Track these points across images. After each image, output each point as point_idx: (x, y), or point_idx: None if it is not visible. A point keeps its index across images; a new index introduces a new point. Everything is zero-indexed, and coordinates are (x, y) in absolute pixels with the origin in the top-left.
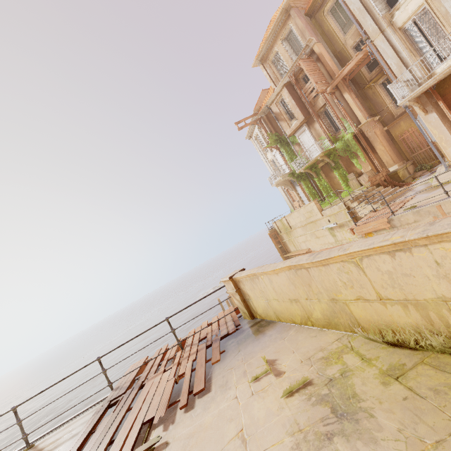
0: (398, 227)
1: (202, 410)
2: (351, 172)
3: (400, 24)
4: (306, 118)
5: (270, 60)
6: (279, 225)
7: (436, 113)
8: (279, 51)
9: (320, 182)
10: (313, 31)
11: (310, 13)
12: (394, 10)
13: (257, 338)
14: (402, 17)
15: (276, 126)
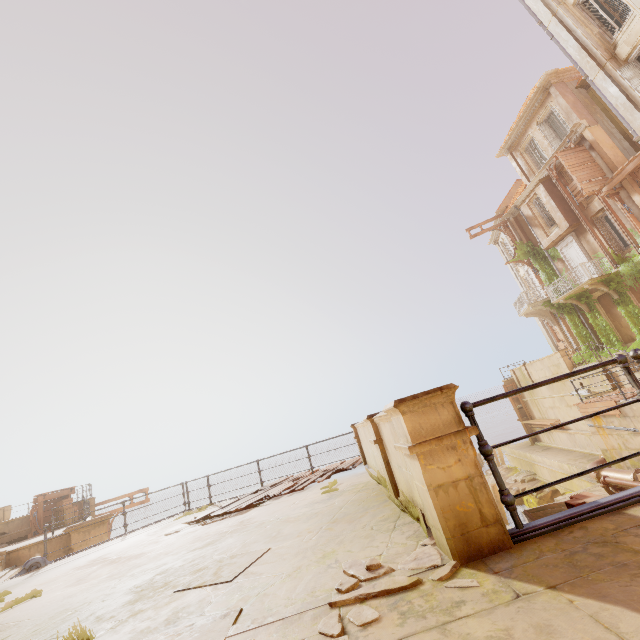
0: (631, 417)
1: (292, 496)
2: None
3: None
4: (573, 226)
5: (523, 147)
6: (518, 374)
7: None
8: (534, 137)
9: (595, 321)
10: (589, 108)
11: (586, 84)
12: None
13: (350, 474)
14: None
15: (529, 233)
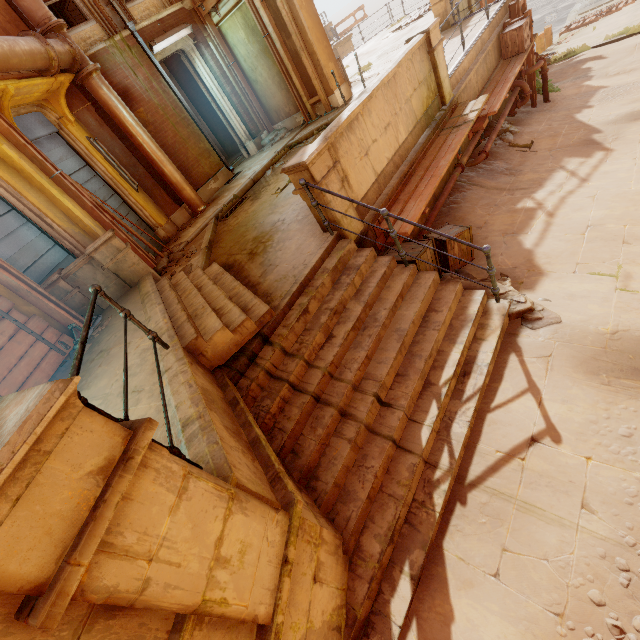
0: None
1: None
2: None
3: None
4: None
5: None
6: None
7: None
8: None
9: None
10: None
11: None
12: None
13: None
14: None
15: None
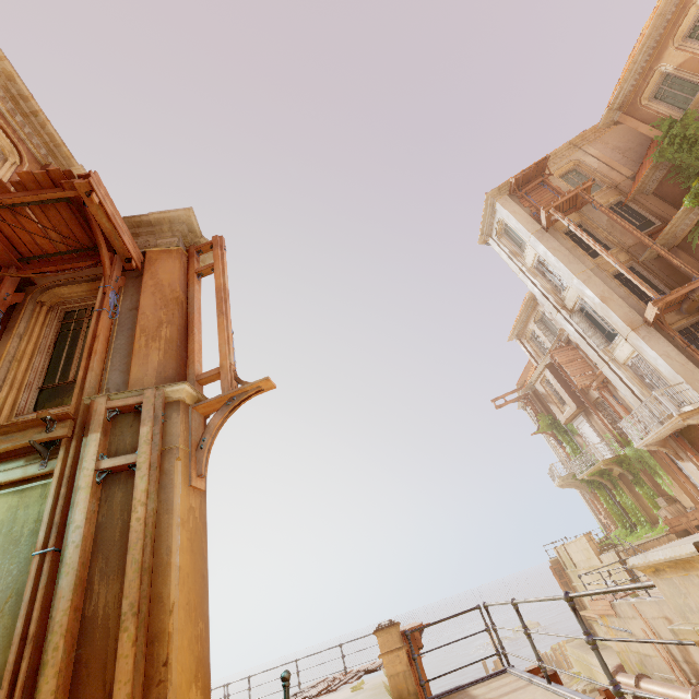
0: (623, 618)
1: (328, 696)
2: (664, 494)
3: (622, 360)
4: (581, 407)
5: (528, 336)
6: (561, 554)
7: (693, 464)
8: (534, 330)
9: (621, 498)
10: None
11: None
12: (612, 346)
13: (376, 675)
14: (620, 355)
15: (548, 406)
